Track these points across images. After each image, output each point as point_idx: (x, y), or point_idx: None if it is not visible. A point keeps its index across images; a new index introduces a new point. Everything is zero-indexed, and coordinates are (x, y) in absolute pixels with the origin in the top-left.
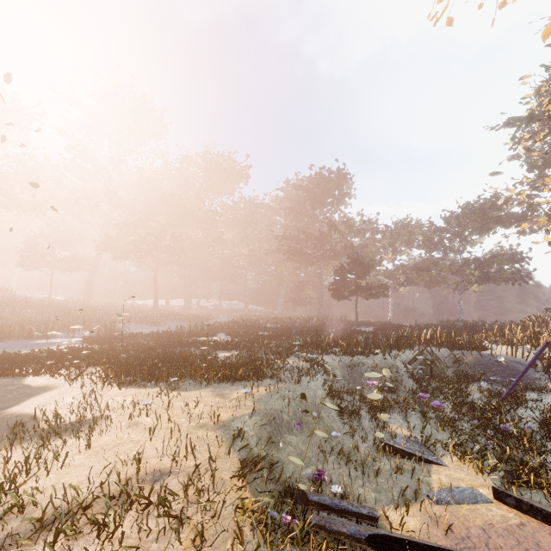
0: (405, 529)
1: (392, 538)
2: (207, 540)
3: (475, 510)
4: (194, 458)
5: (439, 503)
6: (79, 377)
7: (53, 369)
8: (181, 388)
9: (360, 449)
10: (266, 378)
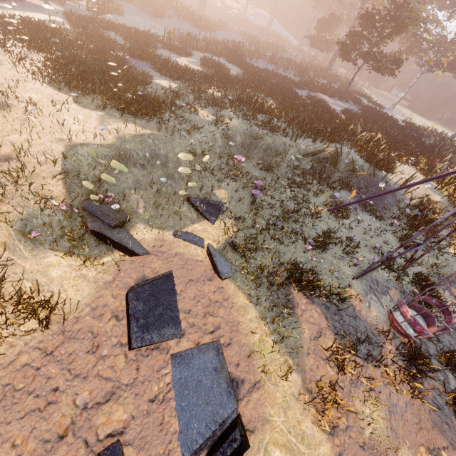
0: (139, 236)
1: (105, 236)
2: (1, 199)
3: (189, 246)
4: (17, 159)
5: (175, 236)
6: (24, 61)
7: (1, 46)
8: (83, 104)
9: (179, 194)
10: (149, 122)
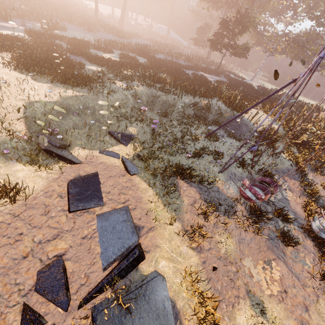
0: (76, 154)
1: (52, 152)
2: None
3: (109, 158)
4: None
5: (100, 153)
6: None
7: None
8: (38, 80)
9: (104, 131)
10: (81, 88)
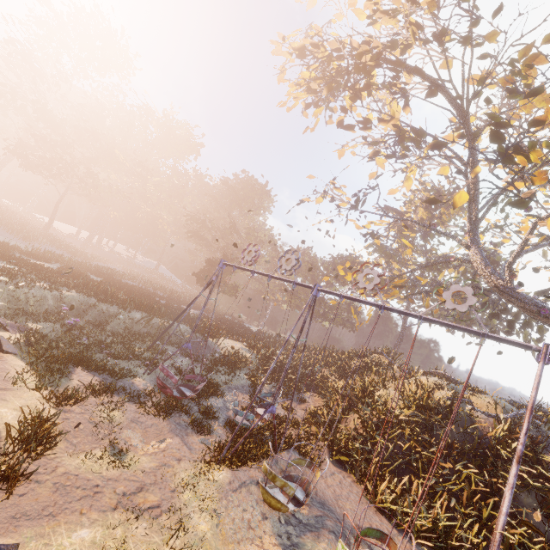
0: None
1: None
2: None
3: None
4: None
5: None
6: None
7: None
8: None
9: None
10: None
